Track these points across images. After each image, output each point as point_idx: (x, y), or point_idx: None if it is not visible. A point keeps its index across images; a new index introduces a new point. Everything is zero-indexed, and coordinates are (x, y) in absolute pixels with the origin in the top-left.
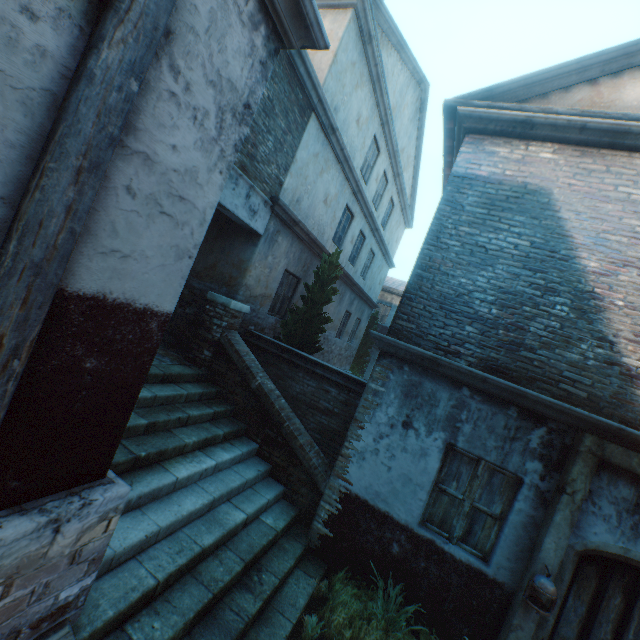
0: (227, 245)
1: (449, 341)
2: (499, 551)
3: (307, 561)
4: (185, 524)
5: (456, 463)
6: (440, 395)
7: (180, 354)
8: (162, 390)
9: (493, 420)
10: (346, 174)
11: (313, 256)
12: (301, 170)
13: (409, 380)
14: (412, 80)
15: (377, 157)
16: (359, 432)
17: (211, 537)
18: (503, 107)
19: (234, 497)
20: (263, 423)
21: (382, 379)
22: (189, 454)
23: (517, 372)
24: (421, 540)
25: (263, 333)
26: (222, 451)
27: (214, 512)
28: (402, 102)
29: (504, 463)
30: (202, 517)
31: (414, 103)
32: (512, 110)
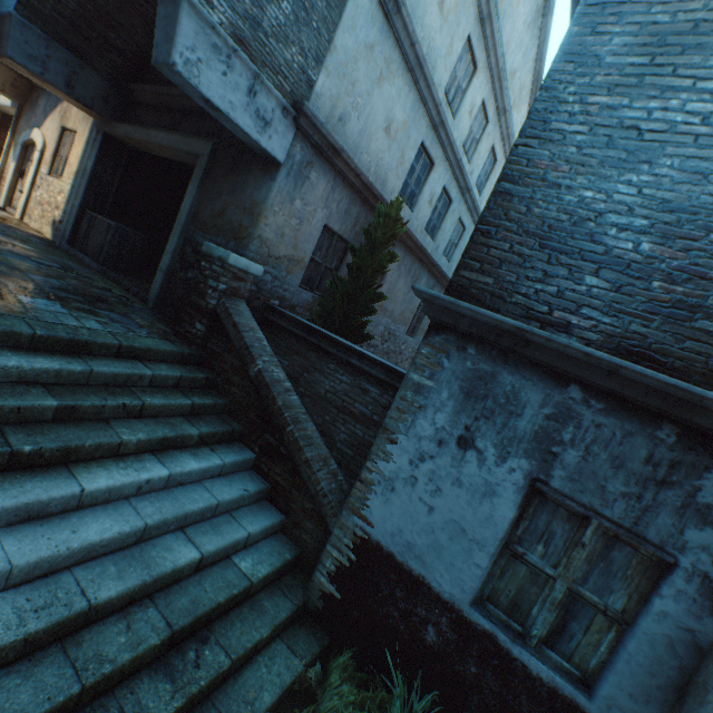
0: (239, 183)
1: (551, 304)
2: (614, 678)
3: (298, 628)
4: (82, 561)
5: (546, 514)
6: (526, 397)
7: (173, 329)
8: (109, 365)
9: (624, 446)
10: (421, 91)
11: (369, 213)
12: (345, 68)
13: (474, 370)
14: None
15: (472, 76)
16: (389, 448)
17: (117, 586)
18: None
19: (193, 525)
20: (263, 425)
21: (430, 367)
22: (130, 457)
23: (684, 360)
24: (473, 630)
25: (294, 313)
26: (190, 458)
27: (146, 545)
28: None
29: (639, 525)
30: (120, 551)
31: None
32: None
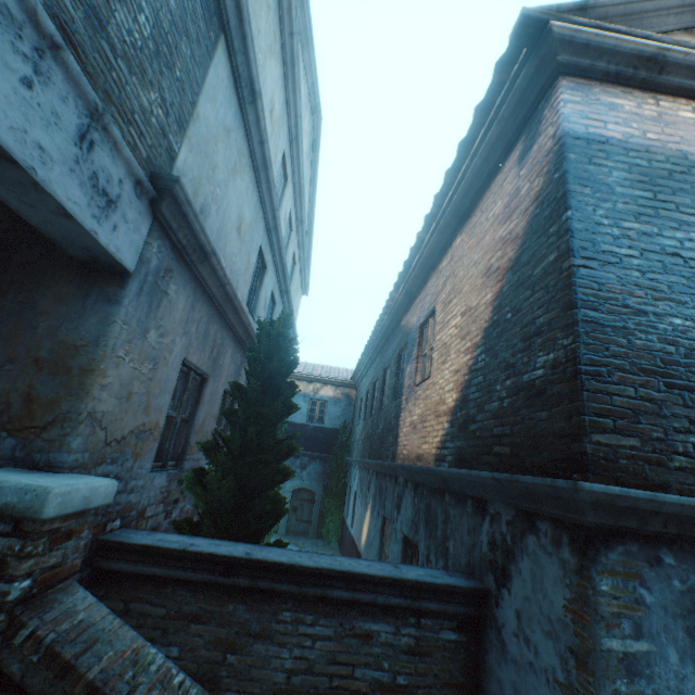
0: (7, 307)
1: None
2: None
3: None
4: None
5: None
6: None
7: None
8: None
9: None
10: (262, 193)
11: (224, 330)
12: (206, 145)
13: (689, 590)
14: (309, 102)
15: (285, 187)
16: None
17: None
18: (620, 31)
19: None
20: None
21: (629, 613)
22: None
23: None
24: None
25: (143, 521)
26: None
27: None
28: (303, 124)
29: None
30: None
31: (309, 135)
32: (635, 36)
